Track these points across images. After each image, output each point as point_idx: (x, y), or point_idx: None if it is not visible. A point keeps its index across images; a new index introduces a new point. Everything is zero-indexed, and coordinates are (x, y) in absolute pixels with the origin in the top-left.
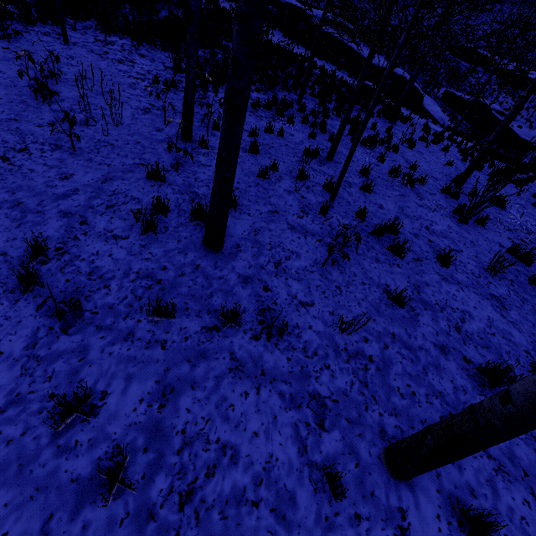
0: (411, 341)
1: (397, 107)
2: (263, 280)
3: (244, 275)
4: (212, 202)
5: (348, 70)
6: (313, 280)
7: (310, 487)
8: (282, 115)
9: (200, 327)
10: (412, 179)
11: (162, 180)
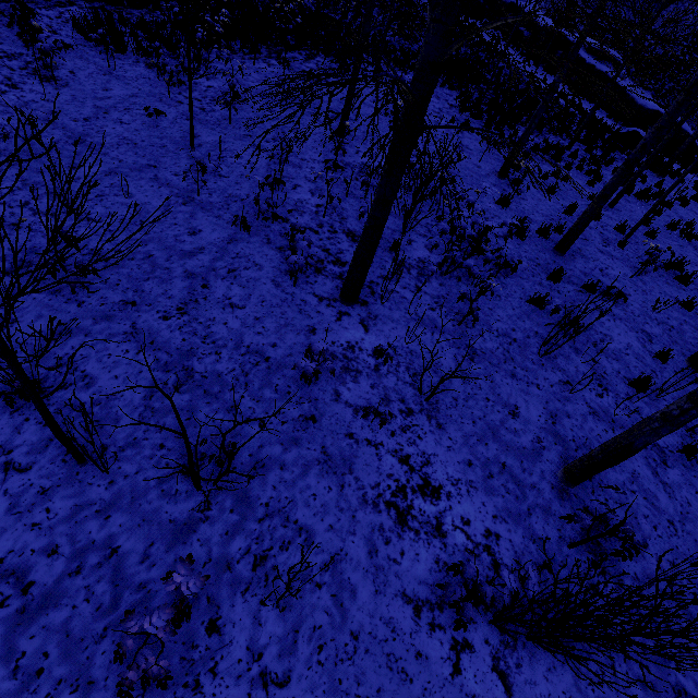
0: (697, 327)
1: (671, 161)
2: (595, 276)
3: (583, 272)
4: (580, 221)
5: (607, 110)
6: (626, 284)
7: (650, 357)
8: (558, 160)
9: (573, 289)
10: (691, 234)
11: (507, 206)
